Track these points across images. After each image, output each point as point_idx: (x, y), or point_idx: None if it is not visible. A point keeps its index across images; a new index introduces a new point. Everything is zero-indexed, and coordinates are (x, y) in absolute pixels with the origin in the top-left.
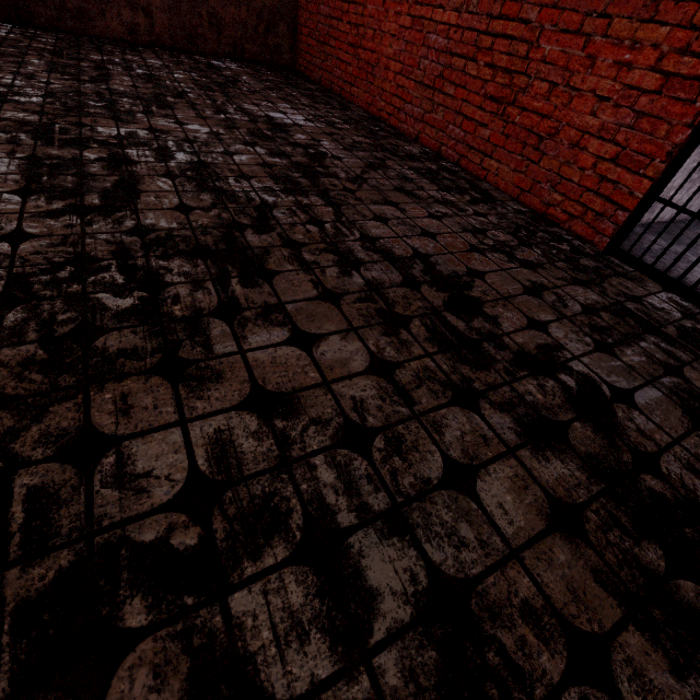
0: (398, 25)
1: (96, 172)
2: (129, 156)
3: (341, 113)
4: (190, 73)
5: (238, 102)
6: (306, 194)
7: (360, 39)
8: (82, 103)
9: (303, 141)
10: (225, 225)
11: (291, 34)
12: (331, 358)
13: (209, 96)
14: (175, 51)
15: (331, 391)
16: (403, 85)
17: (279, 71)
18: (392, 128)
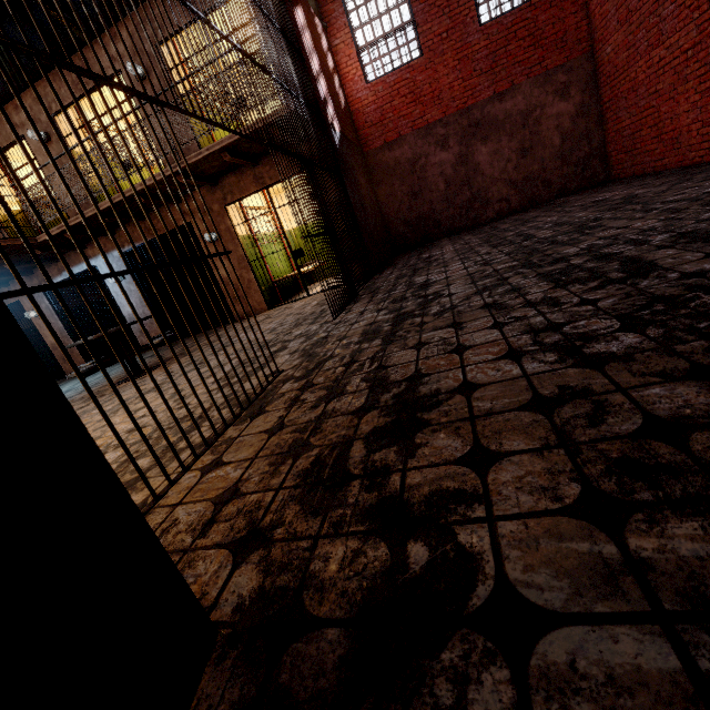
0: (689, 104)
1: (514, 239)
2: (524, 233)
3: (653, 178)
4: (536, 211)
5: (570, 206)
6: (622, 207)
7: (660, 130)
8: (494, 235)
9: (619, 198)
10: (577, 227)
11: (602, 162)
12: (637, 226)
13: (552, 211)
14: (523, 211)
15: (637, 229)
16: (706, 133)
17: (596, 187)
18: (706, 163)
